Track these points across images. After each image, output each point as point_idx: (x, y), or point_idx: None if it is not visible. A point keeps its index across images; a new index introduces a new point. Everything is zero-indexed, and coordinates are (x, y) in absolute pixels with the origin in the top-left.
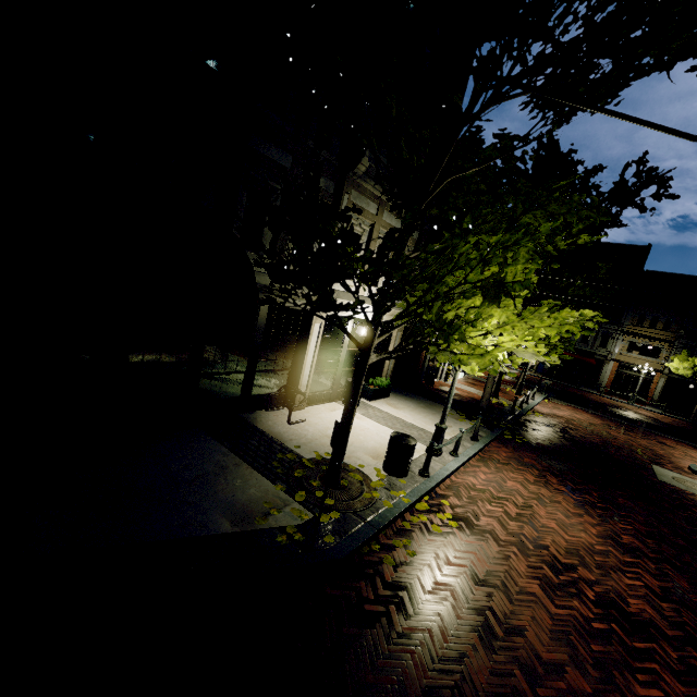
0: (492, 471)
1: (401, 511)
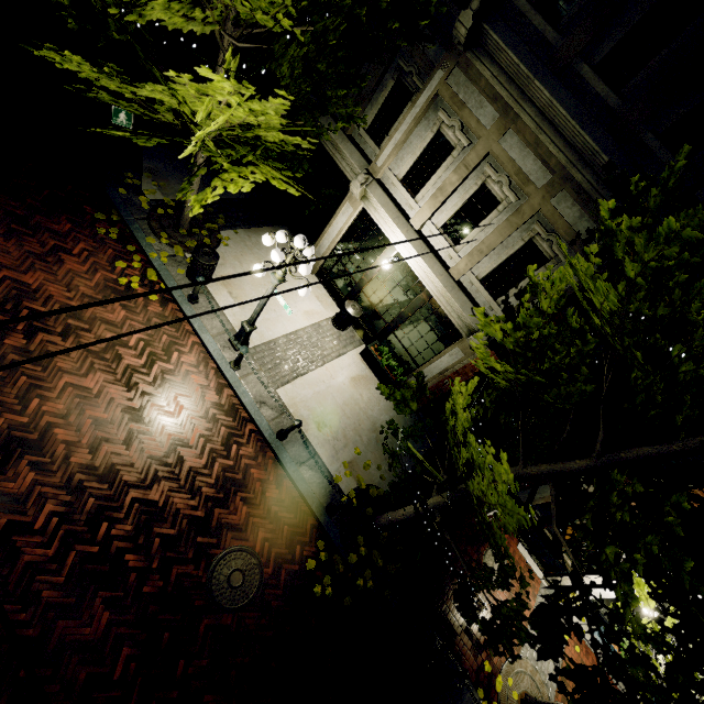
0: (209, 406)
1: (142, 245)
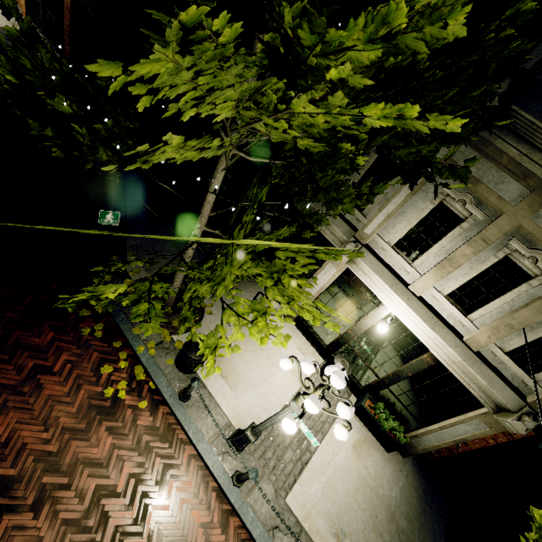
0: None
1: (128, 339)
